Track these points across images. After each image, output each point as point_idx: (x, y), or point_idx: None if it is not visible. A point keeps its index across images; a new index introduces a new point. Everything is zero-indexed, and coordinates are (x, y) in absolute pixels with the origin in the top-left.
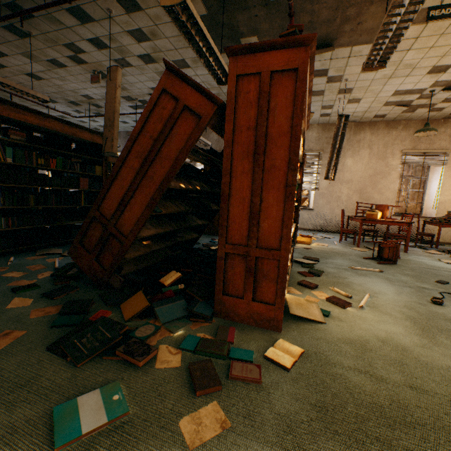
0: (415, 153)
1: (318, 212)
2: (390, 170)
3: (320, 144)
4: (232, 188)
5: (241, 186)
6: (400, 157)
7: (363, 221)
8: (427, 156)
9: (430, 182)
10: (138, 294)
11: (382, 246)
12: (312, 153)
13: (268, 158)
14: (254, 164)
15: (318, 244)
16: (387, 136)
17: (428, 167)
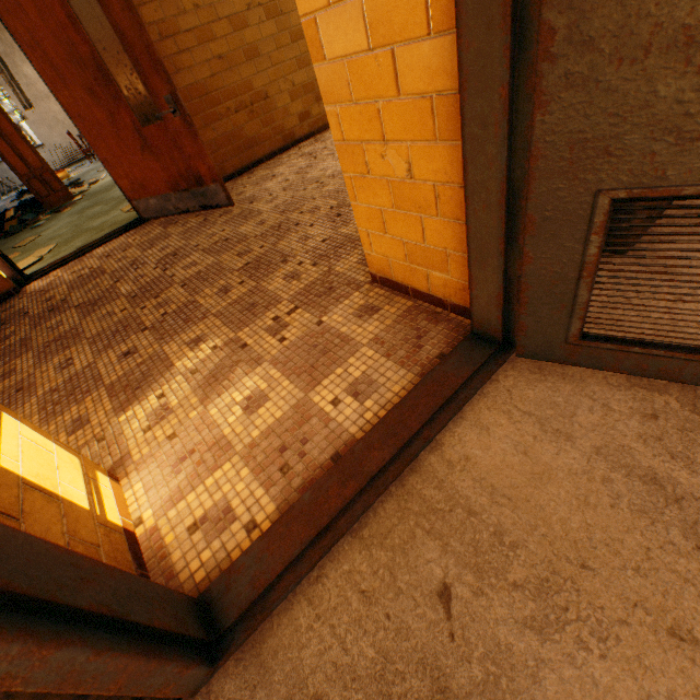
0: None
1: (52, 145)
2: None
3: None
4: (2, 151)
5: (5, 148)
6: None
7: None
8: None
9: None
10: (8, 224)
11: None
12: None
13: (5, 131)
14: (2, 136)
15: (76, 173)
16: None
17: None
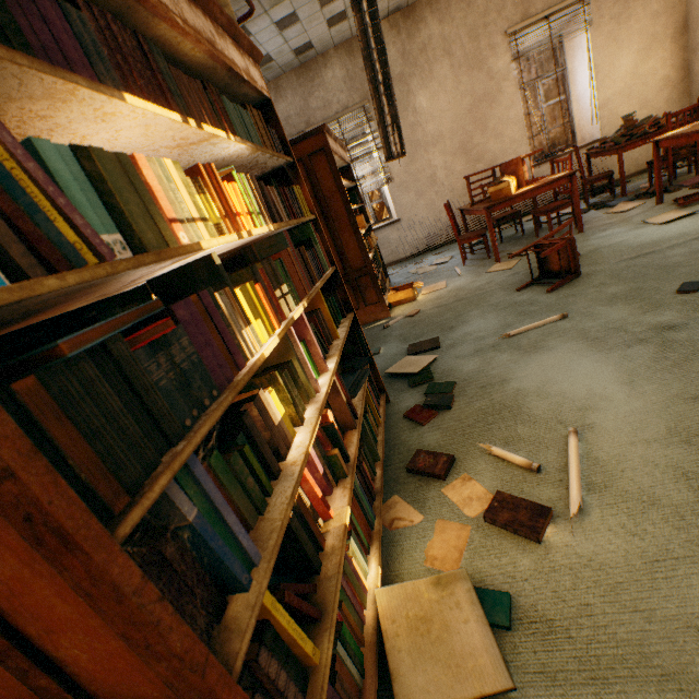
0: (531, 27)
1: (409, 221)
2: (498, 83)
3: (357, 88)
4: None
5: None
6: (508, 47)
7: (491, 210)
8: (554, 23)
9: (574, 75)
10: None
11: (546, 255)
12: (352, 115)
13: None
14: None
15: (430, 289)
16: (469, 13)
17: (561, 45)
